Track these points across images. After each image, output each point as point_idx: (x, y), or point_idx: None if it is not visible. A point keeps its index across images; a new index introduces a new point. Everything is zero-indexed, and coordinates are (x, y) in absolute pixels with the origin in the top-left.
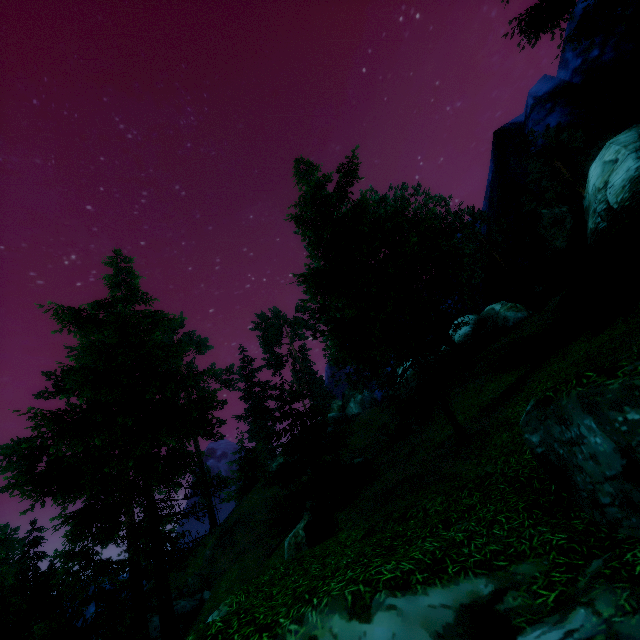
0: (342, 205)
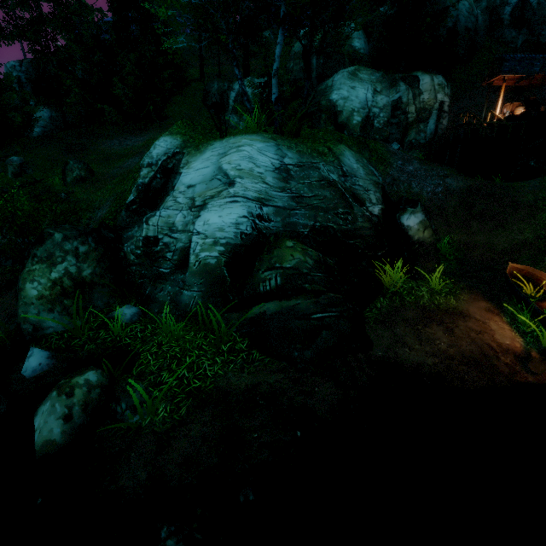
0: None
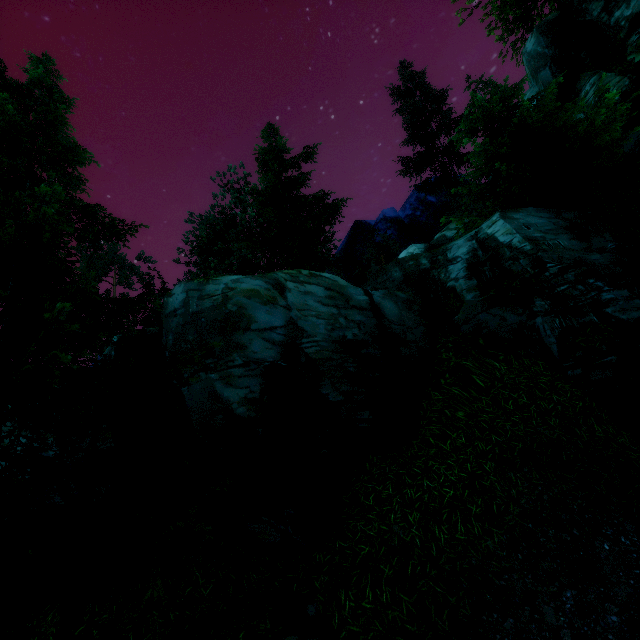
0: (285, 173)
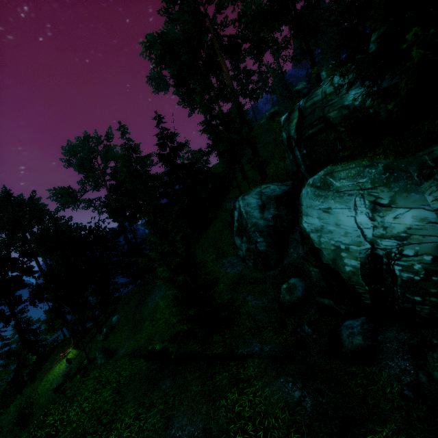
0: None
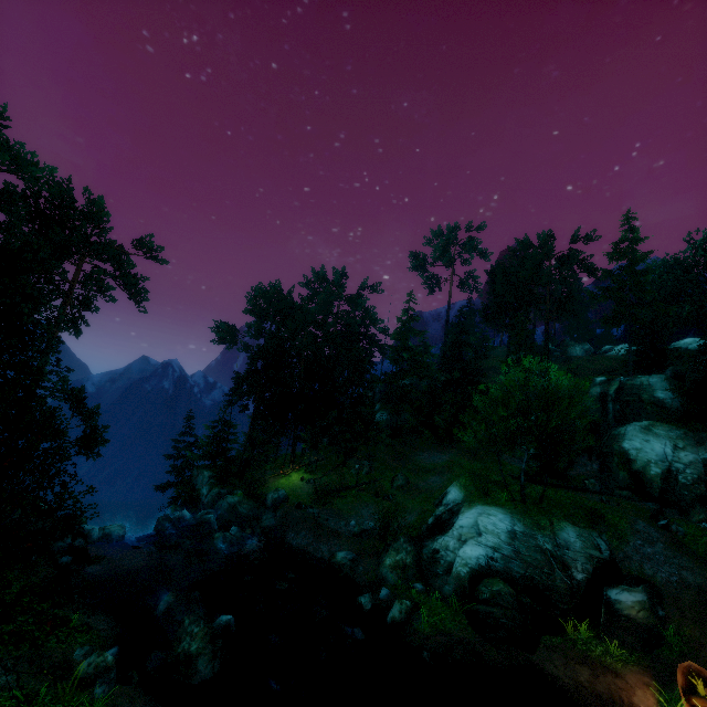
0: None
